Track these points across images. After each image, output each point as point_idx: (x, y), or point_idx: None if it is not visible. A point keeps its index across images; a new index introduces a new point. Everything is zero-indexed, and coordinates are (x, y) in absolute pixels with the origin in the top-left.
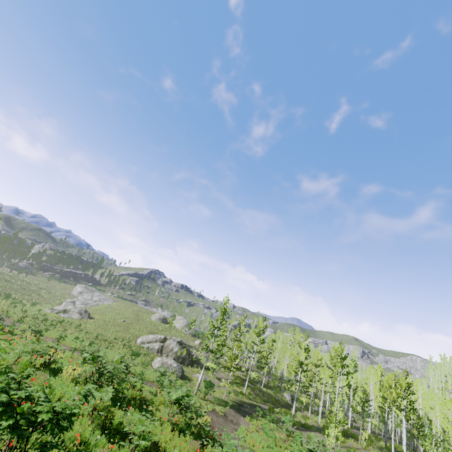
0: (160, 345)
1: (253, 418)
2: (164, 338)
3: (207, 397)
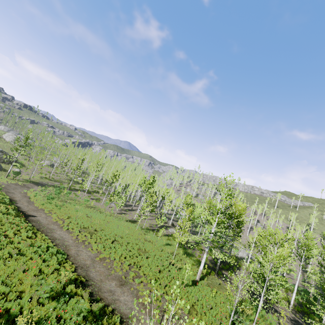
0: None
1: (44, 187)
2: None
3: (17, 179)
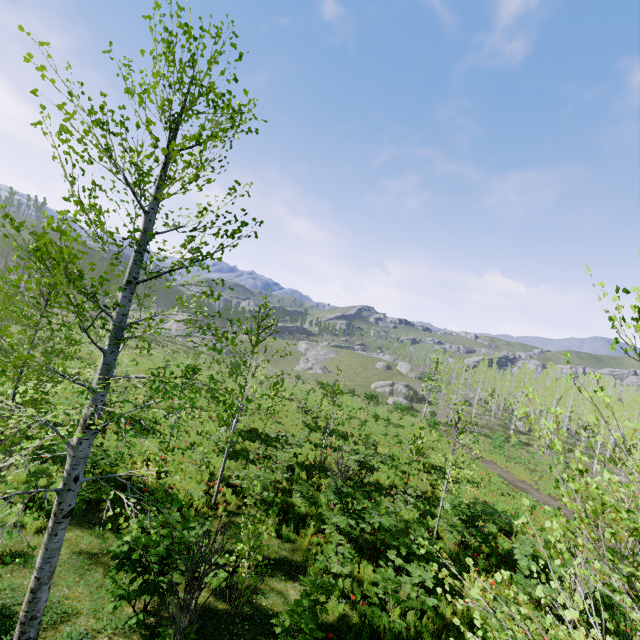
0: (390, 388)
1: (472, 434)
2: (392, 383)
3: None
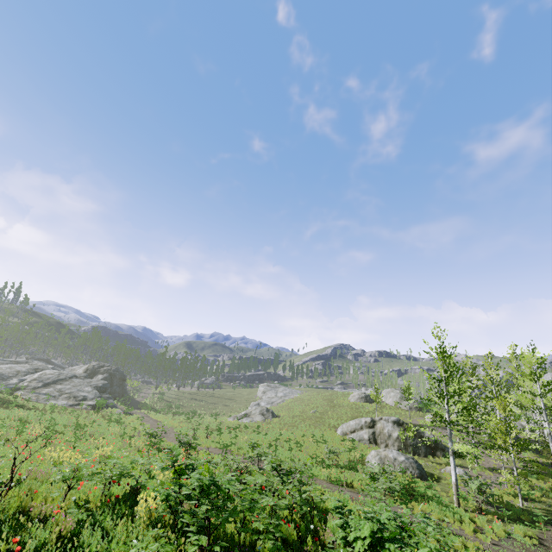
0: (369, 431)
1: None
2: (371, 421)
3: (485, 508)
